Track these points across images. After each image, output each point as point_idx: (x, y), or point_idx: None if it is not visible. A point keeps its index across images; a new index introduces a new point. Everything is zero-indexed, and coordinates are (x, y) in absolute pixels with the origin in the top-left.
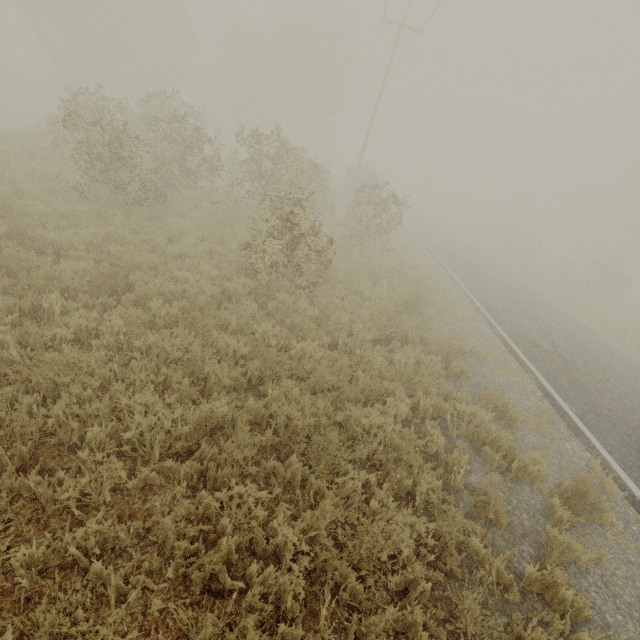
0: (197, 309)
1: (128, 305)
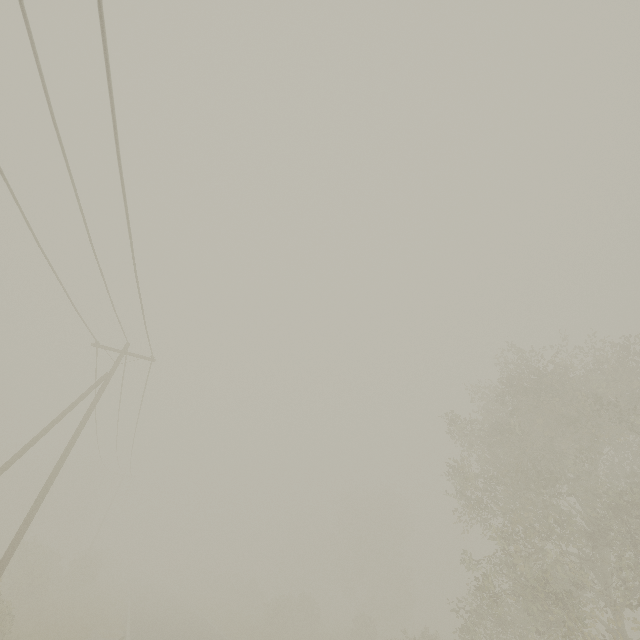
0: None
1: None
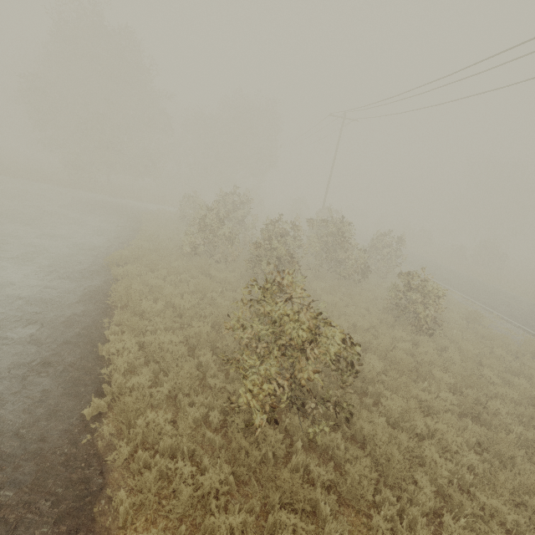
0: (476, 375)
1: (417, 379)
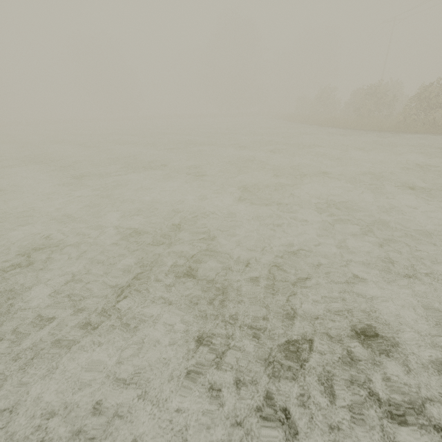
0: None
1: None
